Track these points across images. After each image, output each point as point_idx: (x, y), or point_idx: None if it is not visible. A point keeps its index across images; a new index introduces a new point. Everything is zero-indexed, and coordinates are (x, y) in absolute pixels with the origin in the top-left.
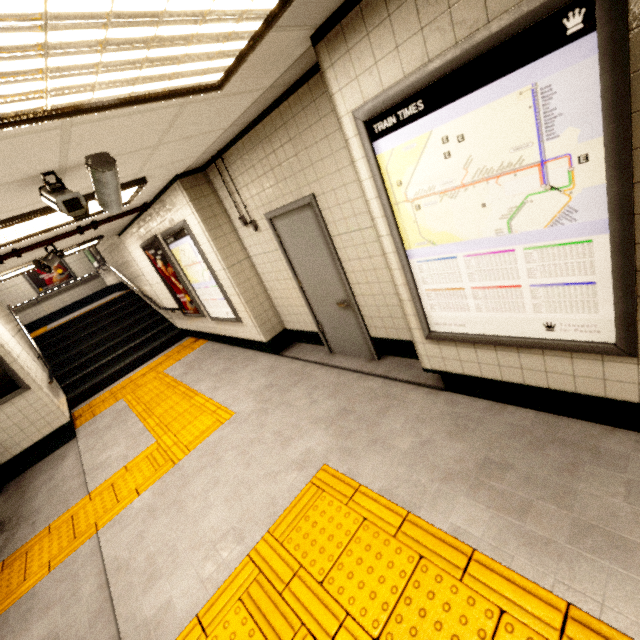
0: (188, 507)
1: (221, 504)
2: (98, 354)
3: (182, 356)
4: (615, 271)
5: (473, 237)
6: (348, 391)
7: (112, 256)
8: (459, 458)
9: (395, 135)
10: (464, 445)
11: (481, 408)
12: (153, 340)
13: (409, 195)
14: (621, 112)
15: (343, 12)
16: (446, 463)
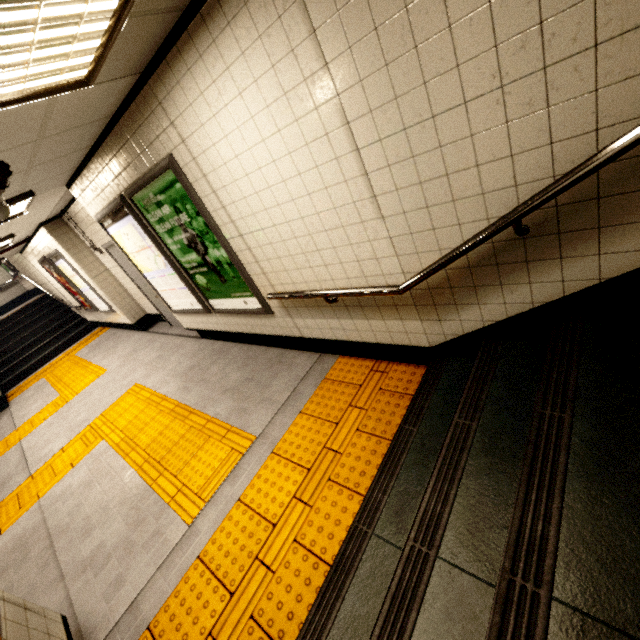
0: (69, 417)
1: (85, 411)
2: (22, 349)
3: (90, 342)
4: (184, 284)
5: (154, 270)
6: (166, 347)
7: (22, 267)
8: (185, 367)
9: (111, 229)
10: (191, 361)
11: (208, 344)
12: (69, 333)
13: (129, 252)
14: (151, 237)
15: (71, 183)
16: (180, 370)
